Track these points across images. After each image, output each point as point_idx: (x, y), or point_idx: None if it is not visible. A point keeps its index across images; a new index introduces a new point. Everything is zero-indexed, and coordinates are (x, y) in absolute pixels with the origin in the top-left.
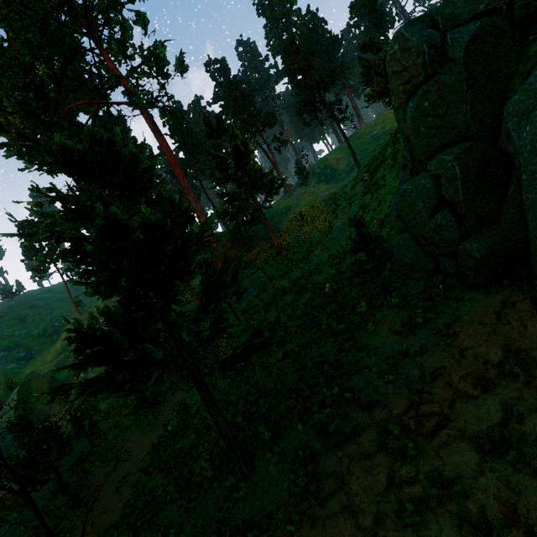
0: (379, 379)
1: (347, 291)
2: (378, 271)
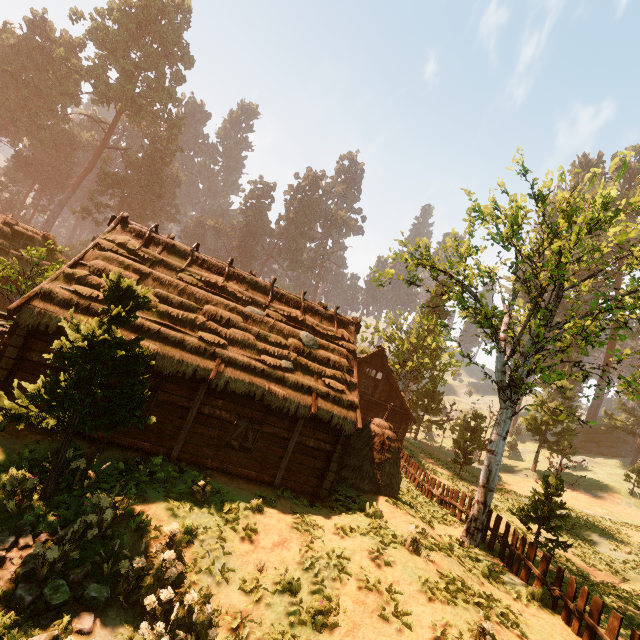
0: (589, 493)
1: (620, 487)
2: (635, 486)
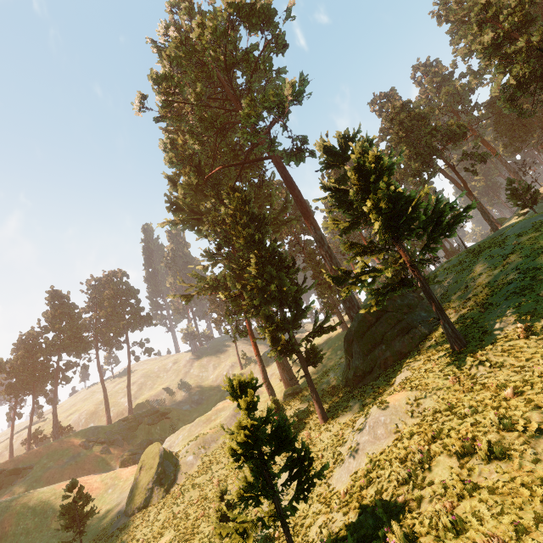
0: None
1: None
2: None
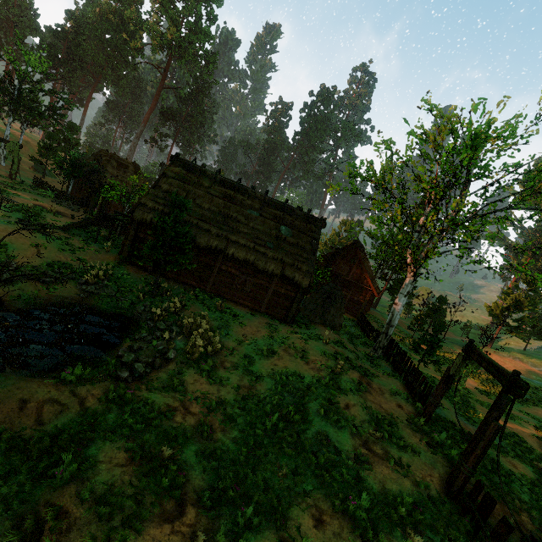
0: (536, 367)
1: None
2: None
